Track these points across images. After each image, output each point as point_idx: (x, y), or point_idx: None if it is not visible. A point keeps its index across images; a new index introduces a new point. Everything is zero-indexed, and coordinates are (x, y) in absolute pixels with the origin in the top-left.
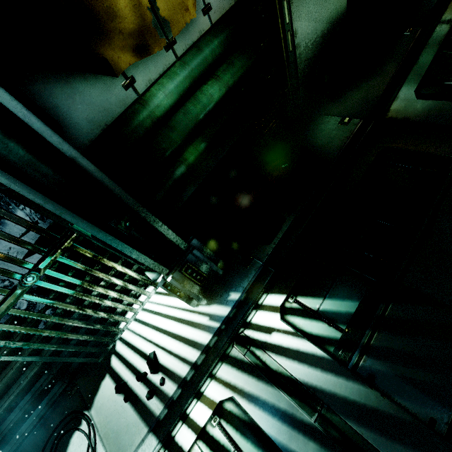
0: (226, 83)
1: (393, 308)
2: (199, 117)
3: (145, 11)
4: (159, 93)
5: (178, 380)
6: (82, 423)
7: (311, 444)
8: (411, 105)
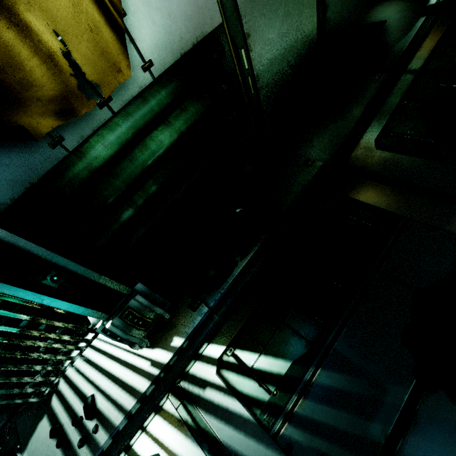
0: (178, 129)
1: (321, 374)
2: (147, 163)
3: (67, 77)
4: (98, 145)
5: (111, 429)
6: None
7: None
8: (370, 154)
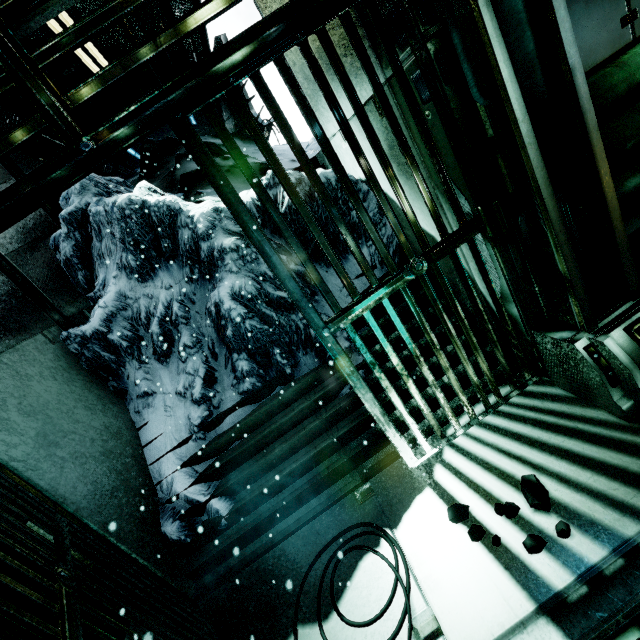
0: None
1: None
2: None
3: None
4: None
5: (609, 539)
6: (381, 545)
7: None
8: None
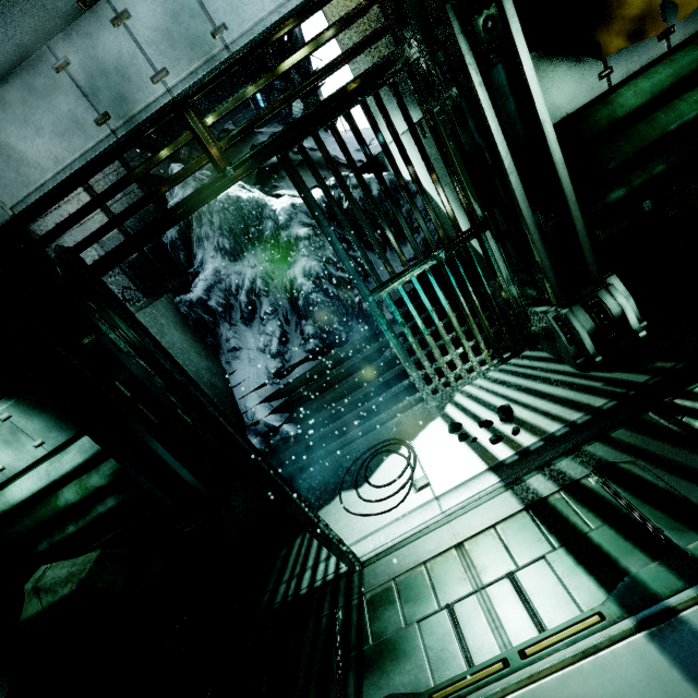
0: None
1: None
2: (668, 128)
3: None
4: (628, 93)
5: (540, 433)
6: (401, 449)
7: None
8: None
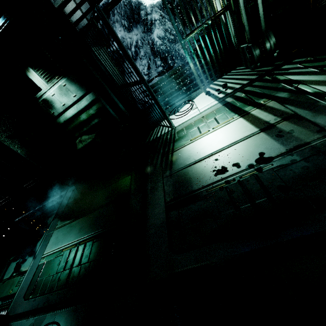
0: None
1: None
2: None
3: None
4: None
5: (233, 88)
6: (189, 102)
7: (285, 93)
8: None
